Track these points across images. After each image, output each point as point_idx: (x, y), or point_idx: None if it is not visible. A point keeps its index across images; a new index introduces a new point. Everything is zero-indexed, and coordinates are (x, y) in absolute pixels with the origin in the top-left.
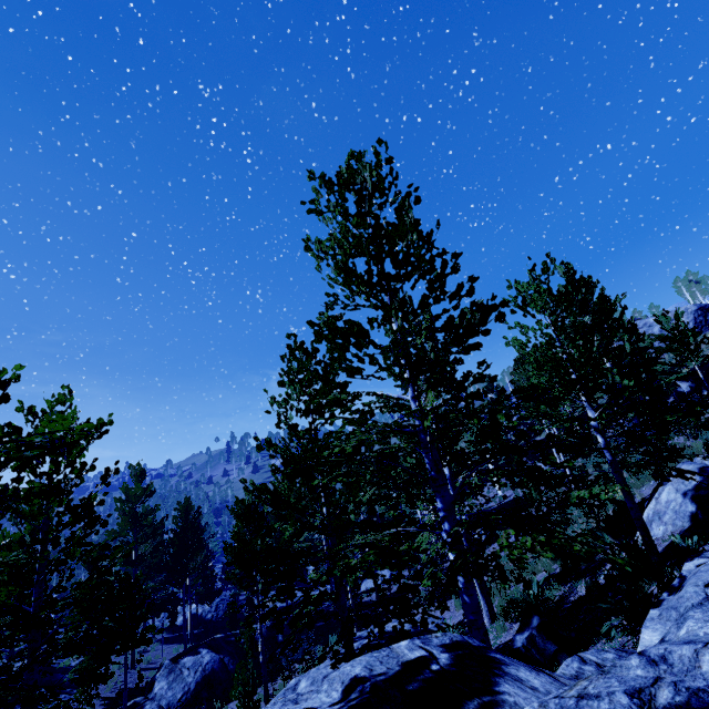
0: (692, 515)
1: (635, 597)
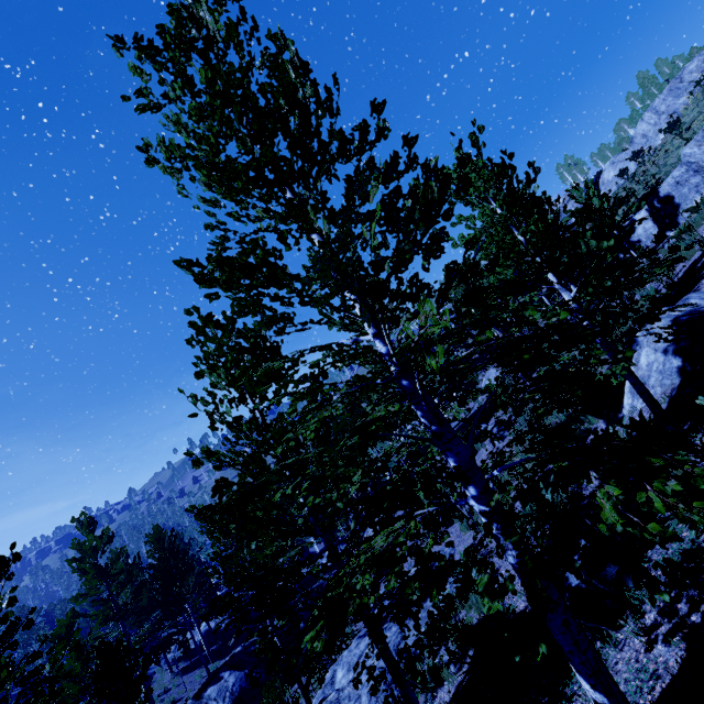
0: (680, 370)
1: (690, 483)
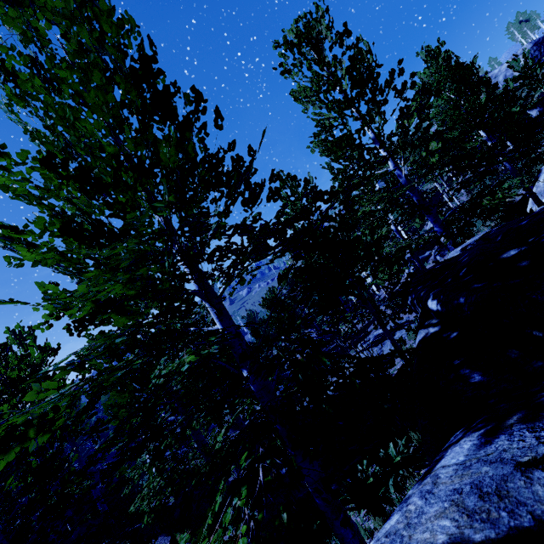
0: None
1: None
